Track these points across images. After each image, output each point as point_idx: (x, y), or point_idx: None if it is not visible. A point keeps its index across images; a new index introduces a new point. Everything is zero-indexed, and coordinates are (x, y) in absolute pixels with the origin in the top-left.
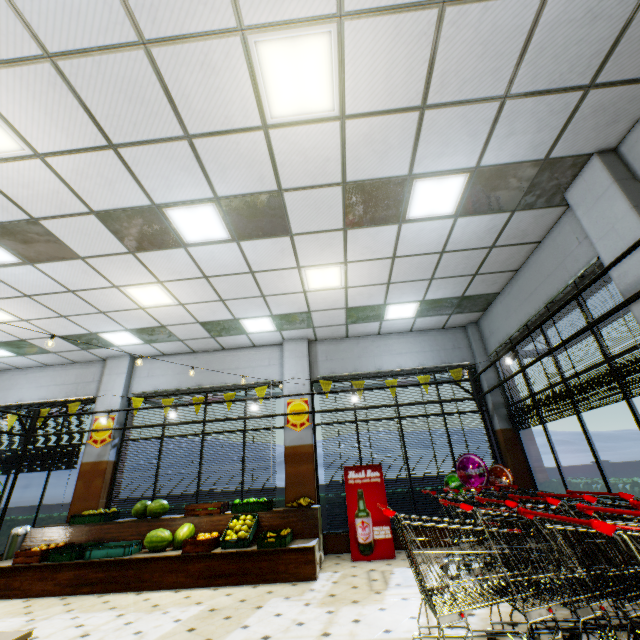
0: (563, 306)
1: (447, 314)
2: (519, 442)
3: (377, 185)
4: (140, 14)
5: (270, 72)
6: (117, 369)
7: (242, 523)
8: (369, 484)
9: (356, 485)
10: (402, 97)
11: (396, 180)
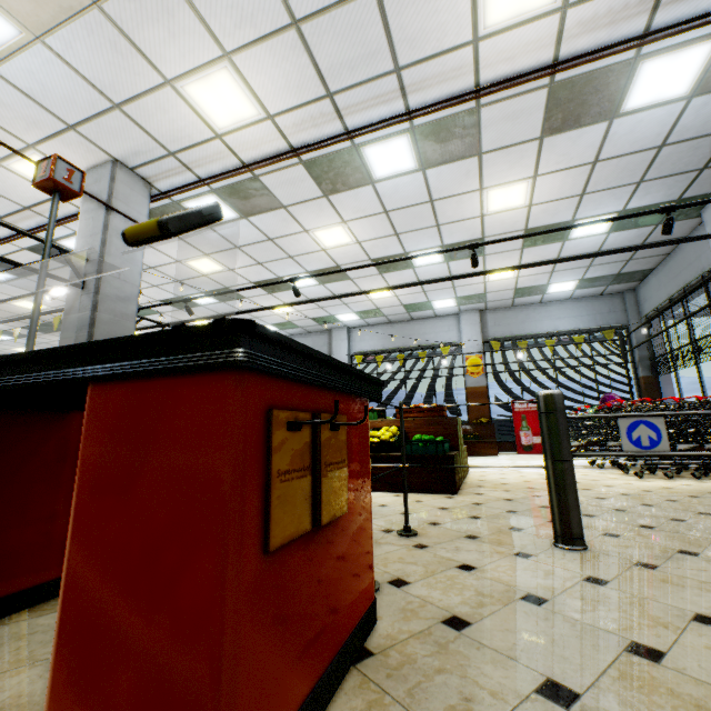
0: (679, 299)
1: (604, 286)
2: (657, 386)
3: (548, 227)
4: (434, 194)
5: (491, 198)
6: (340, 337)
7: None
8: (530, 412)
9: (520, 412)
10: (568, 193)
11: (562, 223)
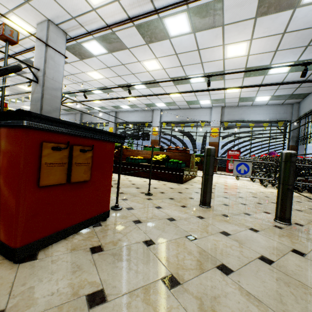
0: None
1: (284, 100)
2: (296, 150)
3: (257, 67)
4: (200, 46)
5: (228, 50)
6: (157, 113)
7: (197, 159)
8: (235, 155)
9: (230, 155)
10: (268, 50)
11: (264, 66)
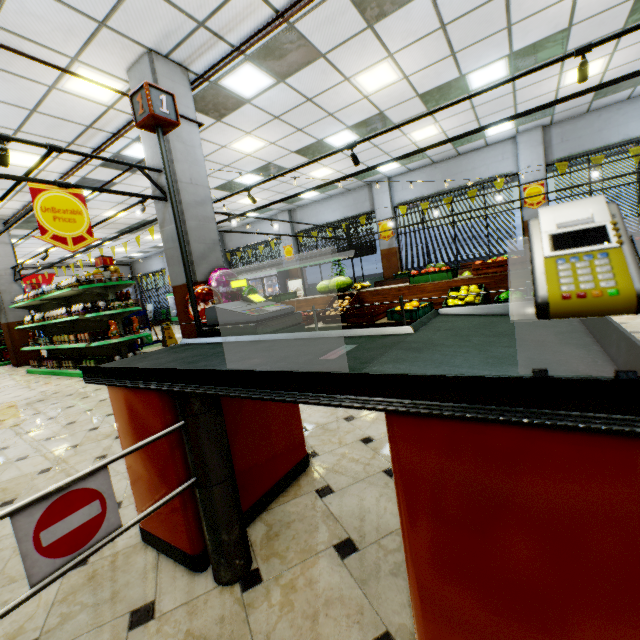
0: None
1: None
2: None
3: None
4: None
5: None
6: (381, 189)
7: None
8: None
9: None
10: None
11: None
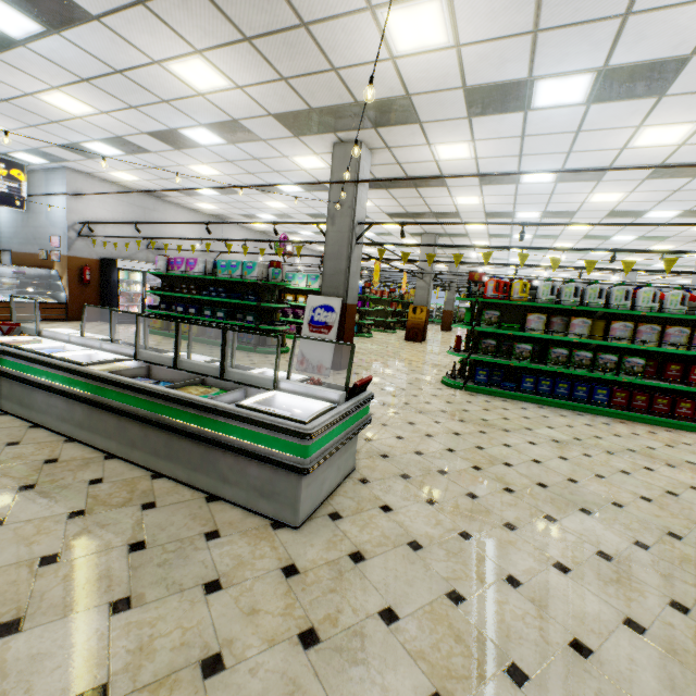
0: None
1: None
2: None
3: None
4: None
5: None
6: None
7: None
8: None
9: None
10: None
11: None
